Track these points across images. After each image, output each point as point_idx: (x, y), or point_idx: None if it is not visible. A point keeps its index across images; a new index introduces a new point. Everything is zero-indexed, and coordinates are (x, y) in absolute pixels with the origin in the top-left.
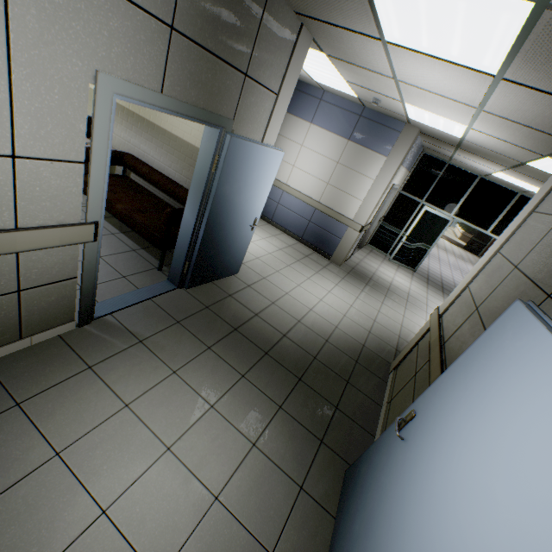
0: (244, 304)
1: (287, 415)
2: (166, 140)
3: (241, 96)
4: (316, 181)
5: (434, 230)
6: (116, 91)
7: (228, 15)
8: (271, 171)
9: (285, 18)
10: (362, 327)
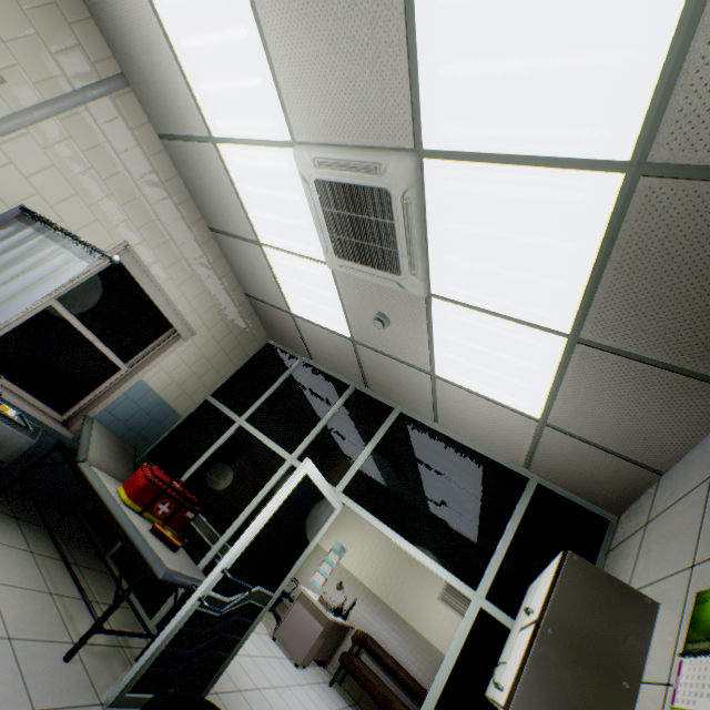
0: None
1: None
2: (413, 636)
3: None
4: None
5: None
6: None
7: None
8: None
9: None
10: None
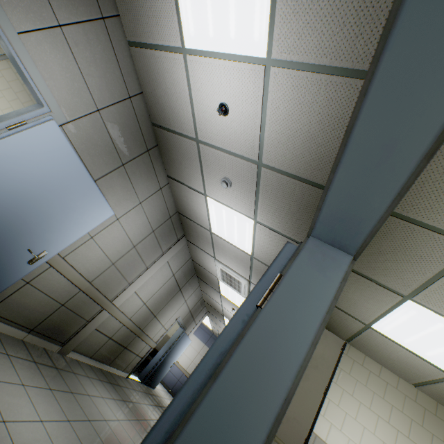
0: (160, 401)
1: None
2: None
3: (191, 323)
4: (188, 359)
5: None
6: (179, 319)
7: (197, 309)
8: (186, 346)
9: (205, 310)
10: None
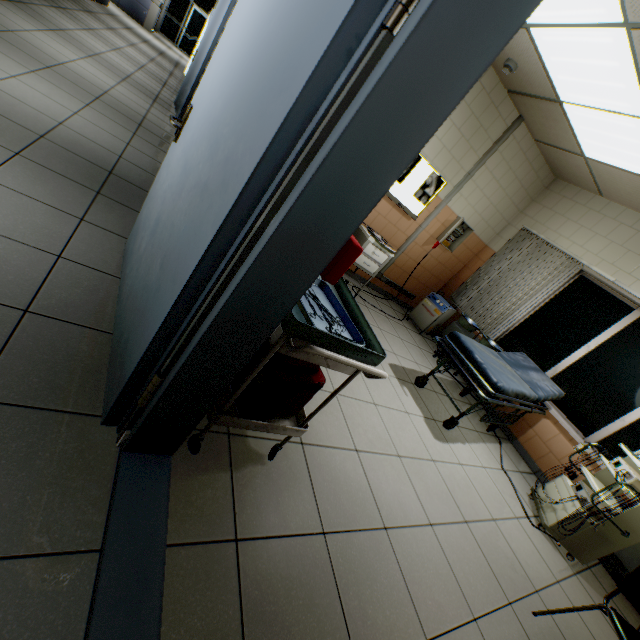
0: (124, 23)
1: (164, 58)
2: None
3: None
4: None
5: (202, 28)
6: None
7: None
8: None
9: None
10: (176, 59)
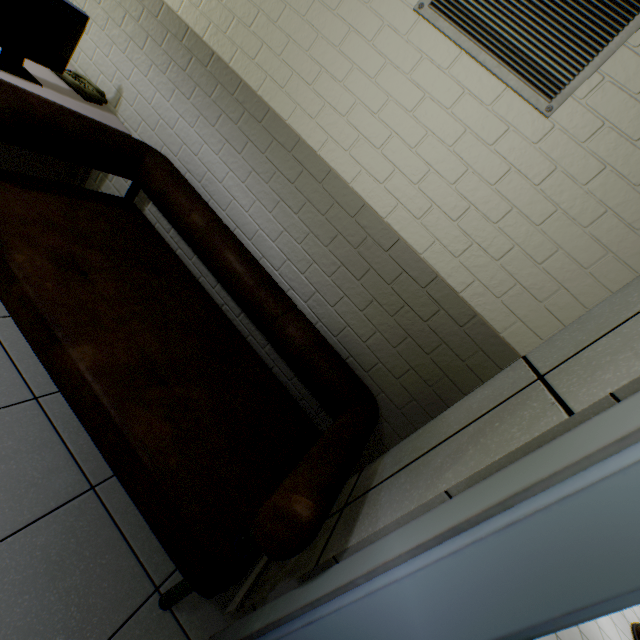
0: None
1: None
2: (288, 162)
3: None
4: None
5: None
6: None
7: None
8: None
9: None
10: None
